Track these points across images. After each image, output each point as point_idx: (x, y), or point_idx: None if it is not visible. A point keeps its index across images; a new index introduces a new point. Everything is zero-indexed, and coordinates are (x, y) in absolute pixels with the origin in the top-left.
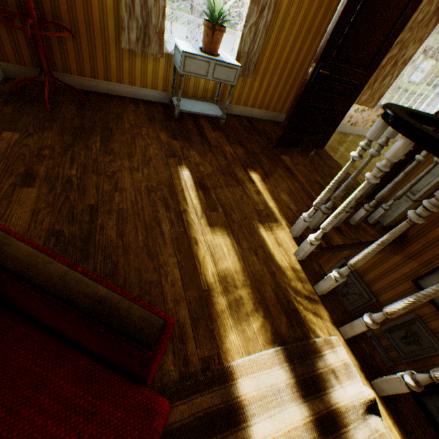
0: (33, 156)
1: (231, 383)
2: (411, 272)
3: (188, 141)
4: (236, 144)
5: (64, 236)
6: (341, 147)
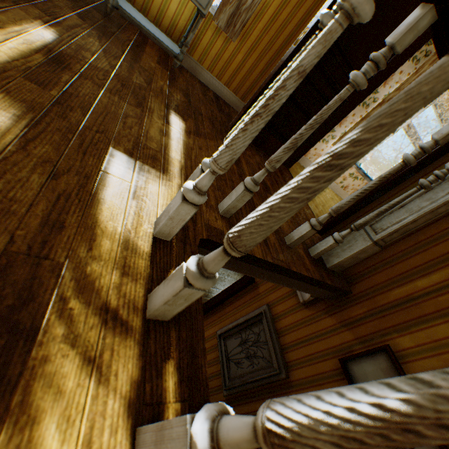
0: None
1: None
2: (343, 347)
3: (103, 35)
4: (180, 91)
5: None
6: None
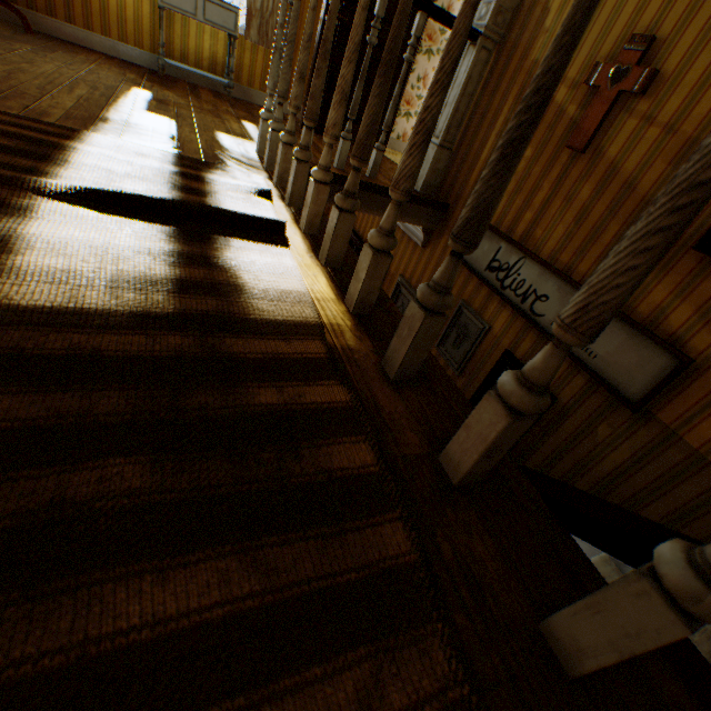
0: None
1: (84, 136)
2: None
3: (169, 89)
4: (242, 112)
5: None
6: None
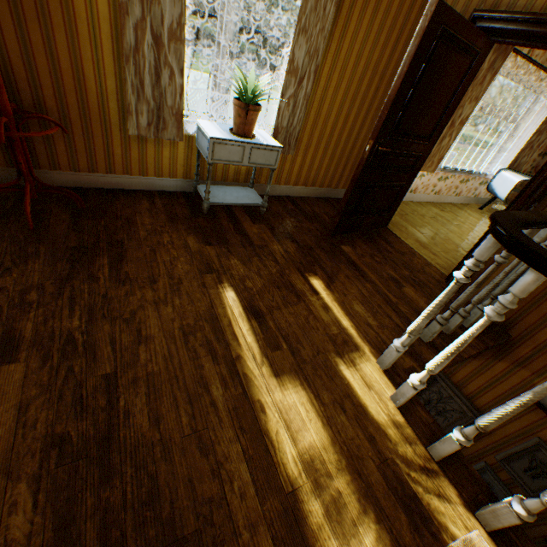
0: (13, 305)
1: None
2: (524, 383)
3: (226, 244)
4: (284, 238)
5: (70, 442)
6: (405, 221)
